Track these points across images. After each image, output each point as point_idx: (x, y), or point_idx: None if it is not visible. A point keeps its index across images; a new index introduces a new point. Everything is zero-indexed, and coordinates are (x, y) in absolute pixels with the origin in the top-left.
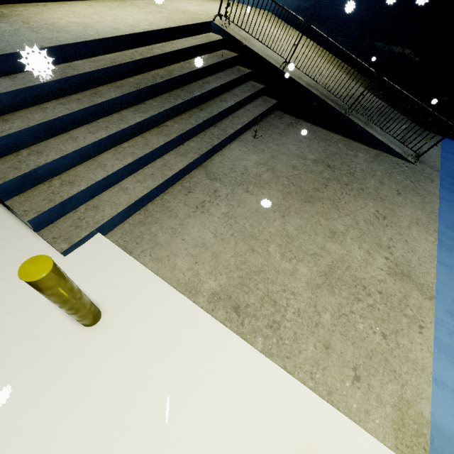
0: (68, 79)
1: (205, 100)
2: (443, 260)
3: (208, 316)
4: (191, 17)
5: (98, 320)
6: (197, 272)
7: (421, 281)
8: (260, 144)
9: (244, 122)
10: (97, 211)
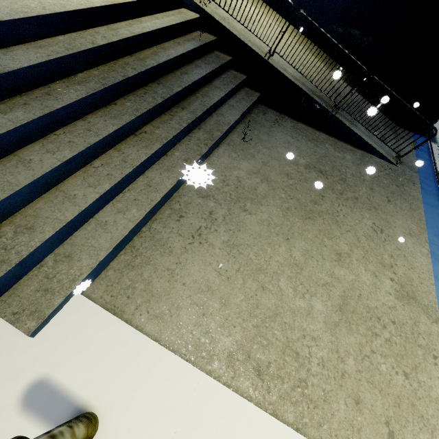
0: (6, 76)
1: (185, 95)
2: (438, 275)
3: (232, 393)
4: None
5: (96, 432)
6: (207, 328)
7: (425, 302)
8: (249, 147)
9: (230, 122)
10: (71, 262)
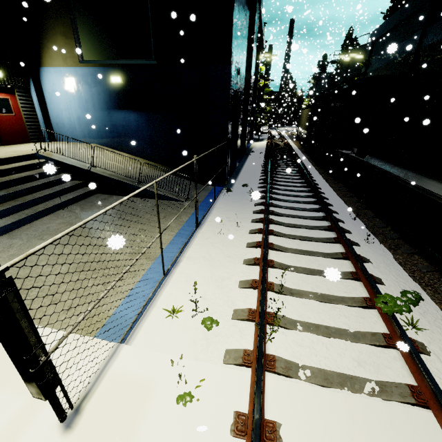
0: None
1: (22, 195)
2: (174, 241)
3: None
4: (19, 153)
5: None
6: None
7: (151, 254)
8: (70, 213)
9: (57, 203)
10: None
